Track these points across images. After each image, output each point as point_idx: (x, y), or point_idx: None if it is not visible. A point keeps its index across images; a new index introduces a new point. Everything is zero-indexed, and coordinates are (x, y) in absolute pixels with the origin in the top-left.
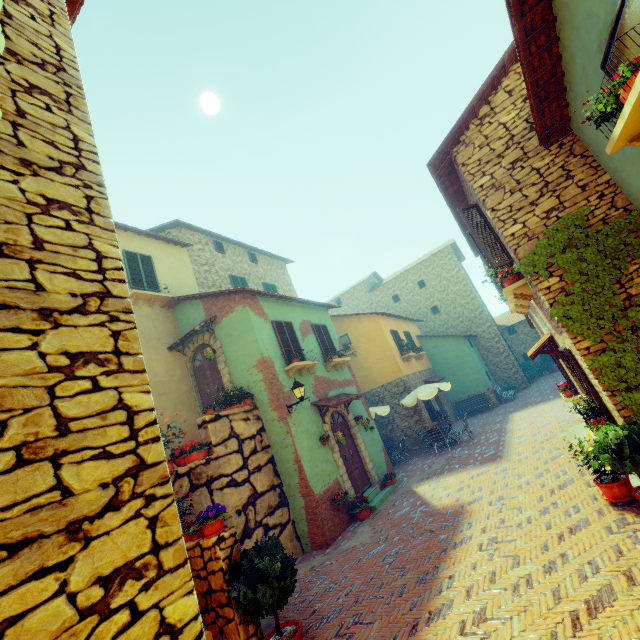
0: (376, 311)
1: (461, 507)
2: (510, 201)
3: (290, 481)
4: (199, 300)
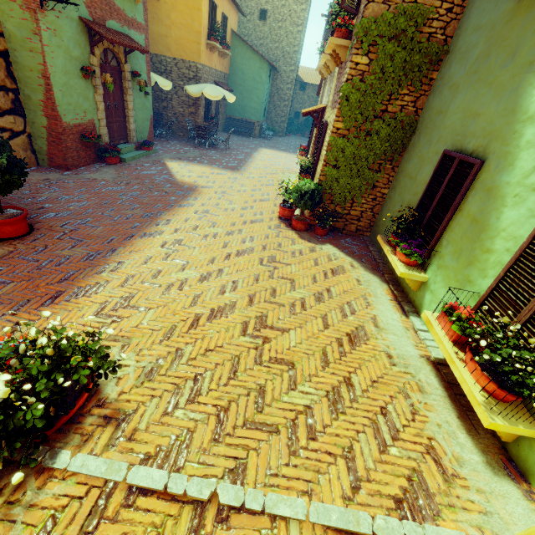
0: None
1: (195, 187)
2: None
3: (31, 94)
4: None
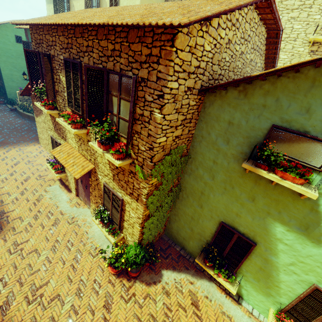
0: None
1: None
2: (172, 117)
3: None
4: None
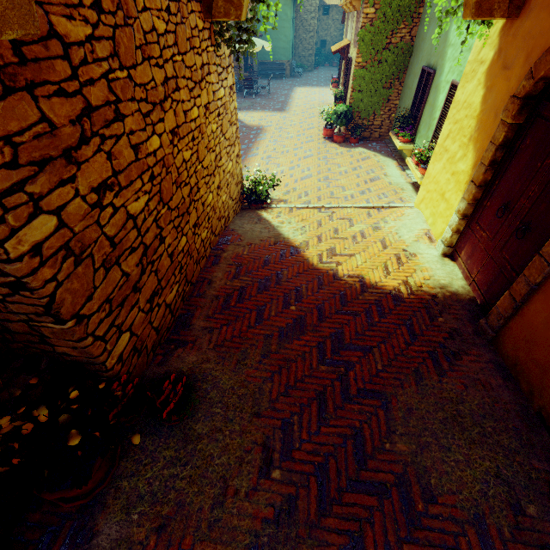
0: None
1: (261, 127)
2: None
3: None
4: None
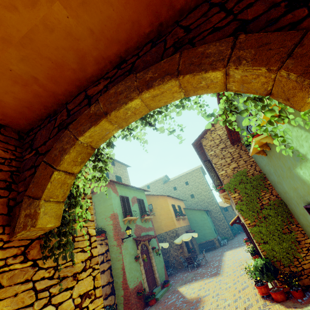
0: (165, 193)
1: (200, 298)
2: (221, 162)
3: (118, 280)
4: None
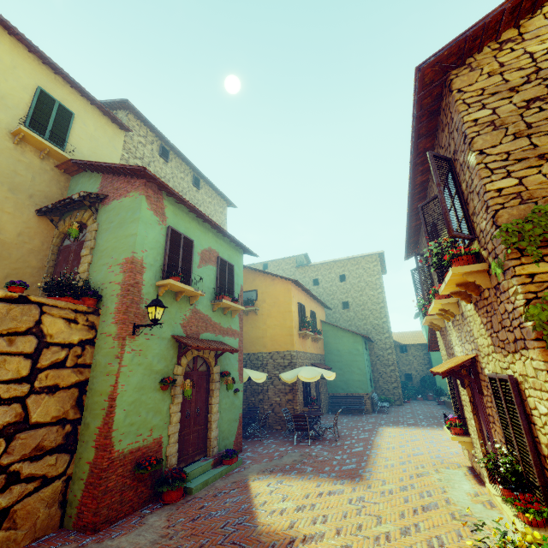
0: None
1: (291, 543)
2: (510, 147)
3: (91, 421)
4: (100, 174)
